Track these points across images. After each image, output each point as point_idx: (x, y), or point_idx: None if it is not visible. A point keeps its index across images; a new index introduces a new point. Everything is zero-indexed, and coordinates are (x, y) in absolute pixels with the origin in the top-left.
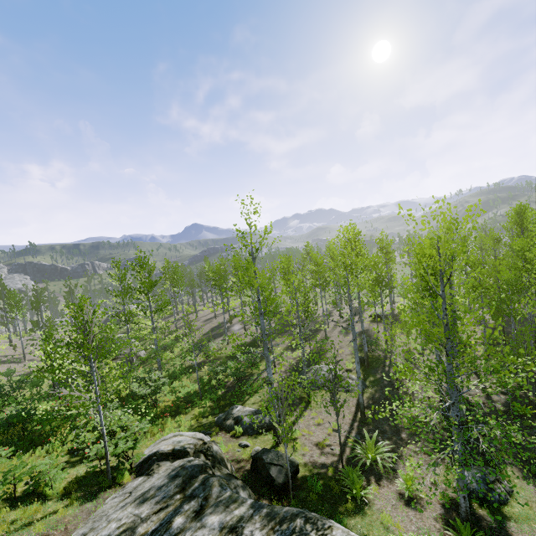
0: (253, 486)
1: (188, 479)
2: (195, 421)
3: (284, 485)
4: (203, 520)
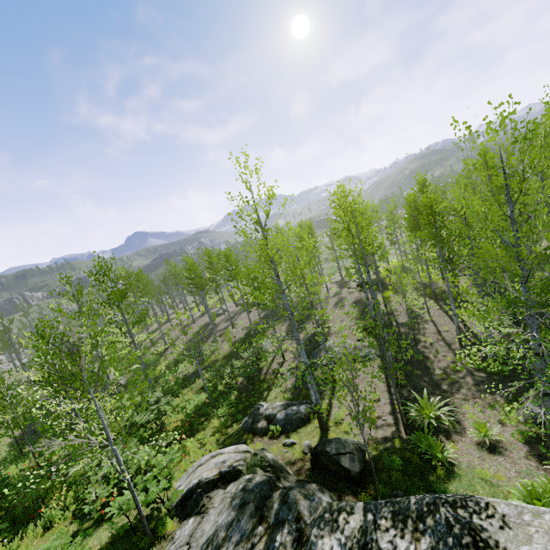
0: (325, 485)
1: (261, 503)
2: (219, 434)
3: (362, 473)
4: (316, 548)
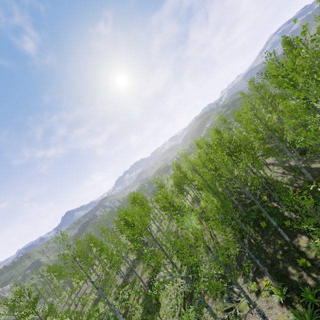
0: None
1: None
2: None
3: None
4: None
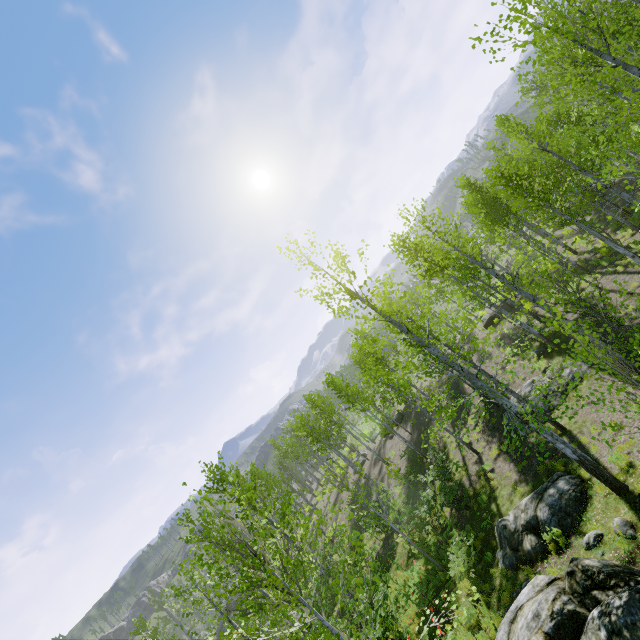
0: None
1: None
2: (483, 598)
3: None
4: None
